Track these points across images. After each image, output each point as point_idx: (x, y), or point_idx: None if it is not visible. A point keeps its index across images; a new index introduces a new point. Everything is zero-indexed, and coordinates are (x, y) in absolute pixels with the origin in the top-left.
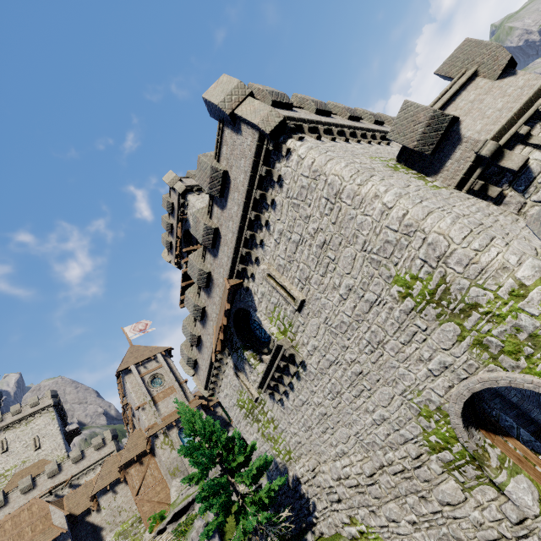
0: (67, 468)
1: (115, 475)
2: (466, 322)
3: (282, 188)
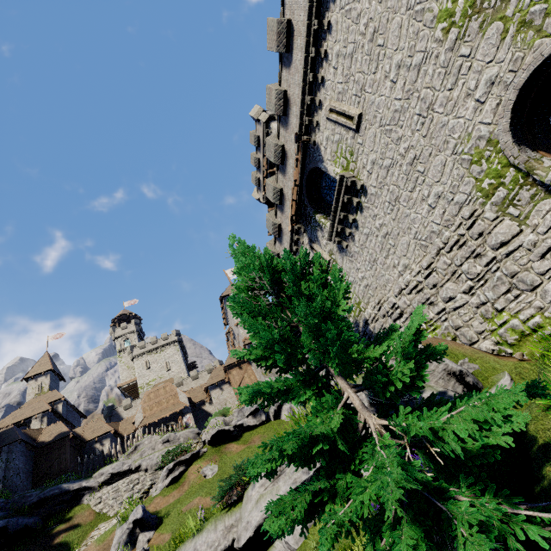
0: (188, 383)
1: (221, 377)
2: (508, 10)
3: (336, 2)
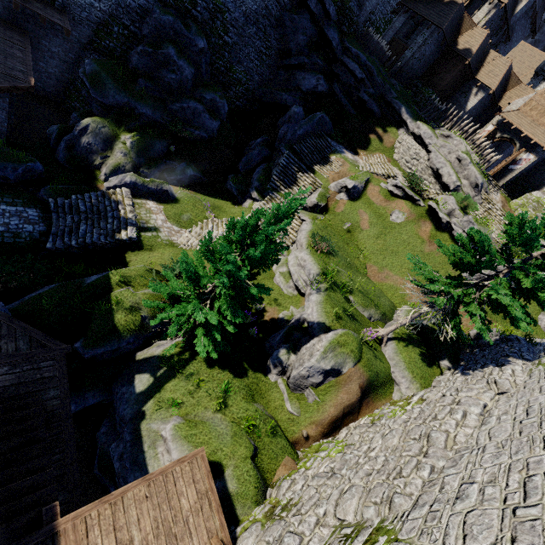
0: None
1: None
2: None
3: None
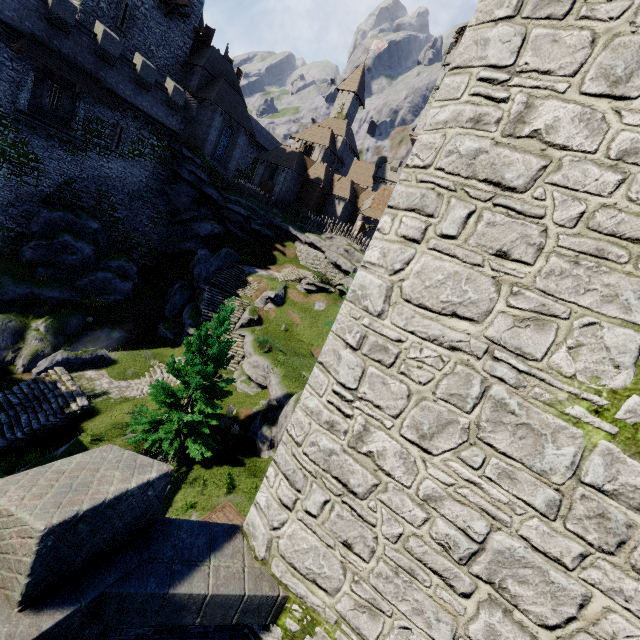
0: None
1: None
2: None
3: None
